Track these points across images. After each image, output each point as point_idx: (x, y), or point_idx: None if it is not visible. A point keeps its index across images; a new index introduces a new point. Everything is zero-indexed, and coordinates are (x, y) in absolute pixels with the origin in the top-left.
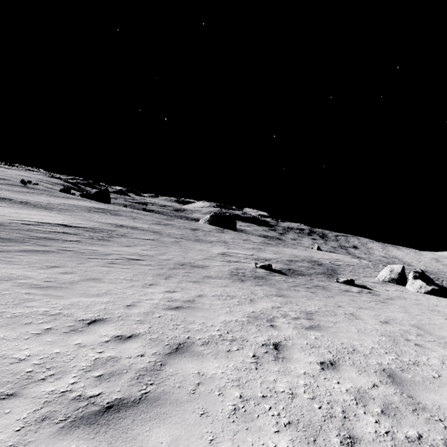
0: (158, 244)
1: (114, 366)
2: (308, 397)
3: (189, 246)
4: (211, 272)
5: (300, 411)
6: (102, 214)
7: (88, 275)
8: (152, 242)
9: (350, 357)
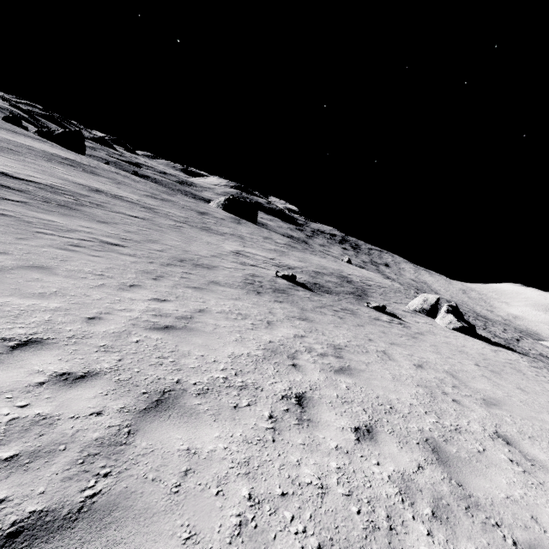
0: (149, 226)
1: (43, 436)
2: (343, 492)
3: (193, 236)
4: (219, 277)
5: (334, 520)
6: (70, 167)
7: (31, 260)
8: (142, 221)
9: (389, 419)
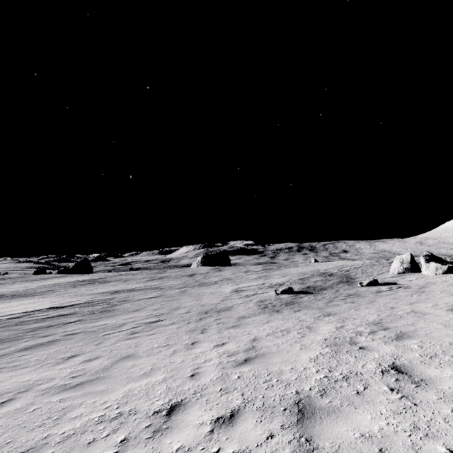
0: (166, 300)
1: None
2: None
3: (198, 293)
4: (240, 312)
5: None
6: (89, 285)
7: (117, 354)
8: (158, 298)
9: None
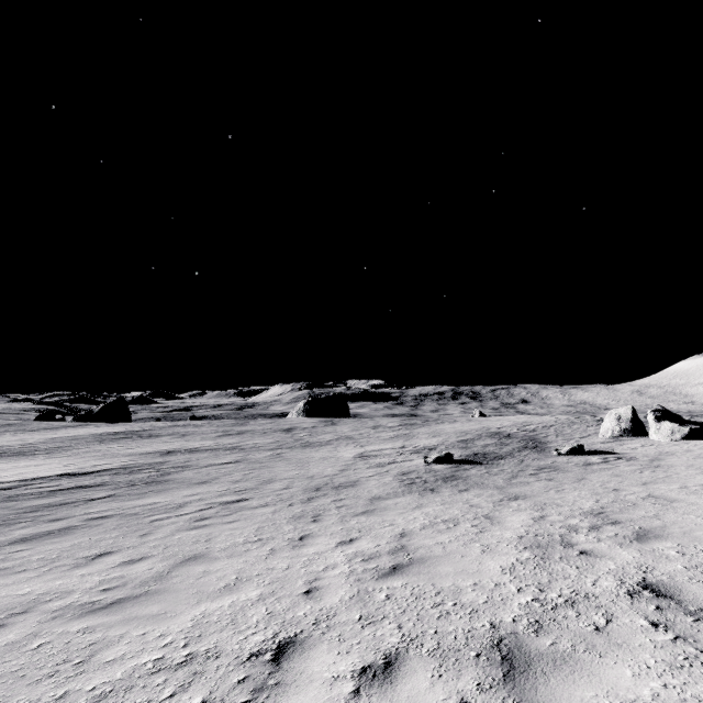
0: (250, 467)
1: None
2: None
3: (302, 458)
4: (372, 490)
5: None
6: (126, 440)
7: (177, 553)
8: (238, 465)
9: None
